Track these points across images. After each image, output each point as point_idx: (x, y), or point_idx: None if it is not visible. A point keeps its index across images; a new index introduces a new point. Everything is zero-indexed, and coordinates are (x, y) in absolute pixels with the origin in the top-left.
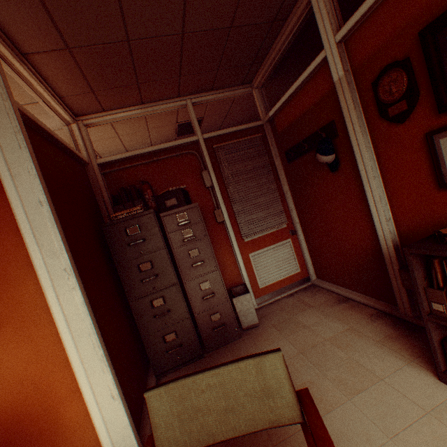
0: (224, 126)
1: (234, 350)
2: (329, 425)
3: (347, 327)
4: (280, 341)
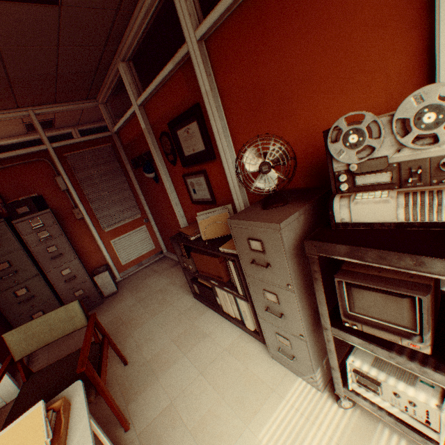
0: (83, 122)
1: (96, 312)
2: (138, 332)
3: (170, 281)
4: (129, 298)
